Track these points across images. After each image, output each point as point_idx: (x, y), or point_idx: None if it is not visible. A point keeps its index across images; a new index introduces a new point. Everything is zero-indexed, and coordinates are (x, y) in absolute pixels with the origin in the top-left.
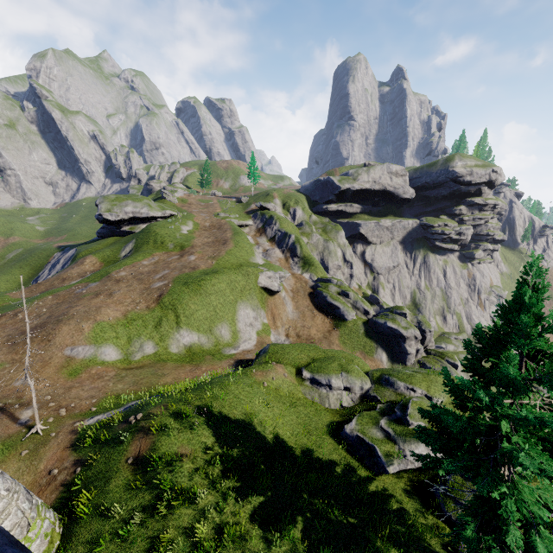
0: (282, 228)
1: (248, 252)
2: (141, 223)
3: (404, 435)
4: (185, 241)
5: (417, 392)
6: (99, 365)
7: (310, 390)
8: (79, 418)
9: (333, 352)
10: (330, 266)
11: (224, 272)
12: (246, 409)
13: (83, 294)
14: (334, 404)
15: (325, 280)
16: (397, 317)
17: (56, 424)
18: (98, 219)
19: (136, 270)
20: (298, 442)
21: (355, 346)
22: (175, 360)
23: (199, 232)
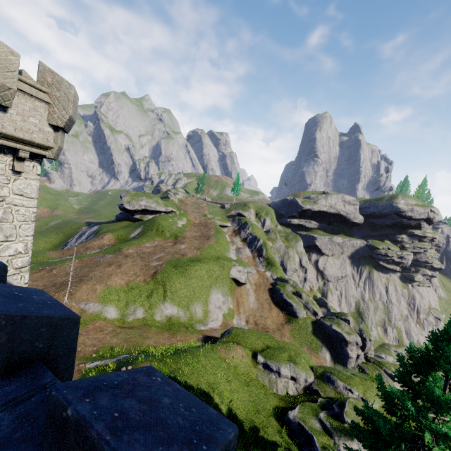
0: (254, 232)
1: (225, 248)
2: (149, 214)
3: (340, 431)
4: (179, 232)
5: (354, 394)
6: (102, 320)
7: (262, 373)
8: (83, 361)
9: (284, 344)
10: (288, 268)
11: (205, 262)
12: (210, 379)
13: (100, 262)
14: (281, 391)
15: (283, 280)
16: (342, 322)
17: None
18: (120, 207)
19: (140, 249)
20: (248, 418)
21: (303, 342)
22: (157, 327)
23: (190, 226)
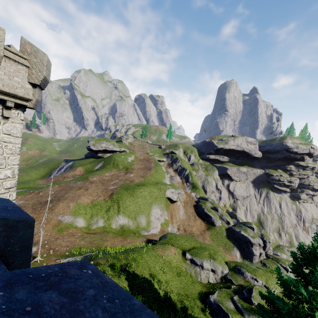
0: (182, 165)
1: (162, 176)
2: (108, 153)
3: (249, 311)
4: (129, 165)
5: (259, 282)
6: (74, 228)
7: (189, 266)
8: (59, 257)
9: (205, 245)
10: (207, 190)
11: (147, 186)
12: (151, 271)
13: (73, 187)
14: (204, 280)
15: (204, 198)
16: (248, 229)
17: (47, 258)
18: (87, 148)
19: (101, 177)
20: (179, 300)
21: (219, 243)
22: (113, 233)
23: (137, 161)
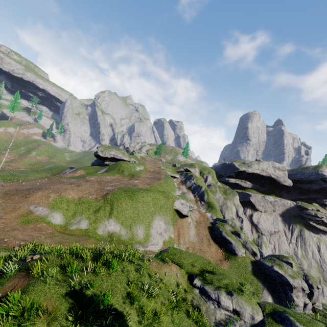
0: (197, 182)
1: (172, 188)
2: (116, 162)
3: None
4: (135, 173)
5: None
6: (45, 223)
7: (198, 300)
8: (1, 250)
9: (224, 271)
10: (226, 216)
11: (152, 191)
12: (130, 288)
13: (64, 182)
14: (221, 326)
15: (222, 220)
16: (284, 264)
17: None
18: (95, 154)
19: (100, 178)
20: None
21: None
22: (97, 239)
23: (145, 172)
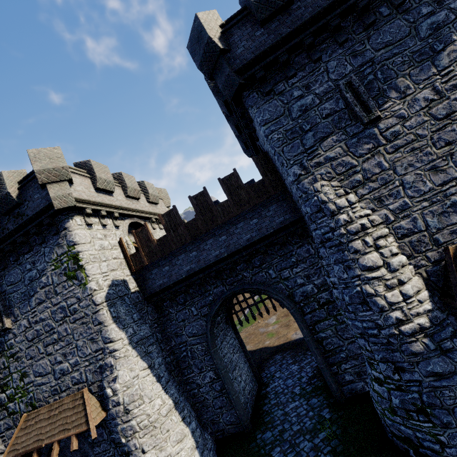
0: None
1: None
2: None
3: None
4: None
5: None
6: None
7: None
8: None
9: None
10: None
11: None
12: None
13: None
14: None
15: None
16: None
17: None
18: None
19: None
20: None
21: None
22: None
23: None
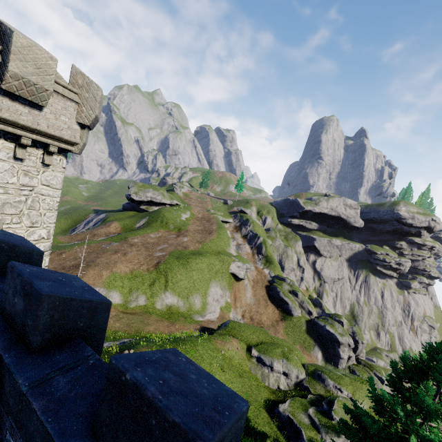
0: (254, 230)
1: (226, 243)
2: (154, 205)
3: (327, 427)
4: (182, 225)
5: (344, 393)
6: None
7: (255, 366)
8: None
9: (278, 340)
10: (286, 267)
11: (206, 255)
12: (206, 368)
13: (107, 249)
14: (273, 384)
15: (280, 278)
16: (336, 323)
17: None
18: (127, 198)
19: (145, 239)
20: None
21: (296, 339)
22: (158, 315)
23: (193, 220)
